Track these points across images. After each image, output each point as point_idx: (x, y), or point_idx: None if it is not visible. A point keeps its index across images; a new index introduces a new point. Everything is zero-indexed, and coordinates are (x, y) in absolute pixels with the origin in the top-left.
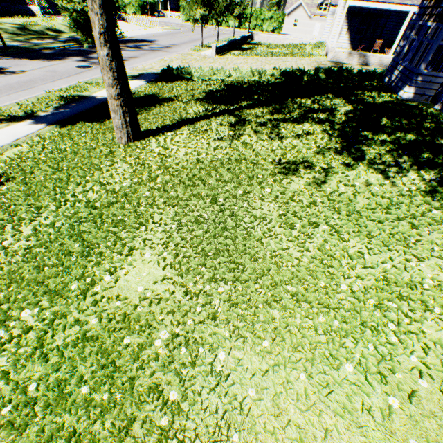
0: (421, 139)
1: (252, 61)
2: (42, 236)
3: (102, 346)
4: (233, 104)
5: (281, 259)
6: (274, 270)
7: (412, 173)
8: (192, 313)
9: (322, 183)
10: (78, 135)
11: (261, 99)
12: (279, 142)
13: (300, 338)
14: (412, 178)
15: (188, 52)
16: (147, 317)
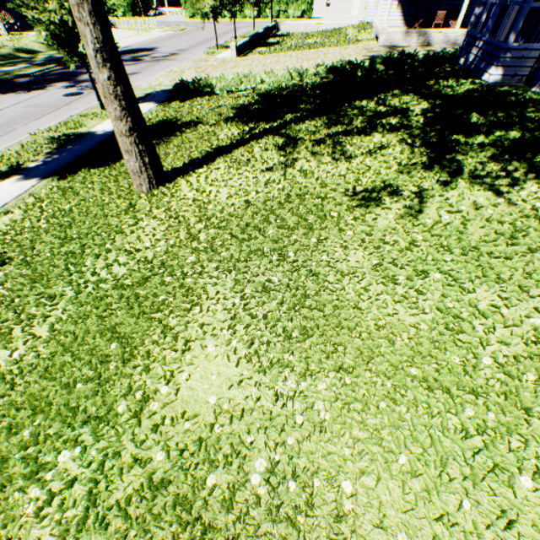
0: (528, 136)
1: (285, 59)
2: (64, 338)
3: (178, 493)
4: (275, 119)
5: (391, 330)
6: (386, 348)
7: (532, 184)
8: (291, 428)
9: (417, 213)
10: (83, 187)
11: (310, 108)
12: (348, 164)
13: (445, 443)
14: (534, 191)
15: (201, 57)
16: (230, 440)
